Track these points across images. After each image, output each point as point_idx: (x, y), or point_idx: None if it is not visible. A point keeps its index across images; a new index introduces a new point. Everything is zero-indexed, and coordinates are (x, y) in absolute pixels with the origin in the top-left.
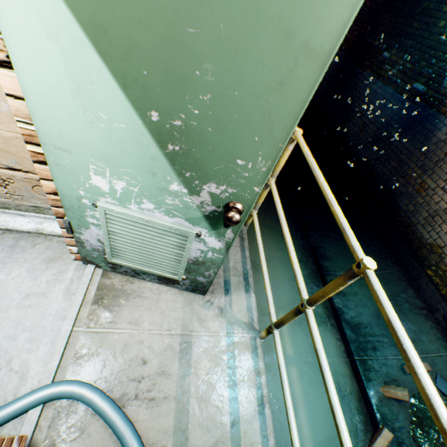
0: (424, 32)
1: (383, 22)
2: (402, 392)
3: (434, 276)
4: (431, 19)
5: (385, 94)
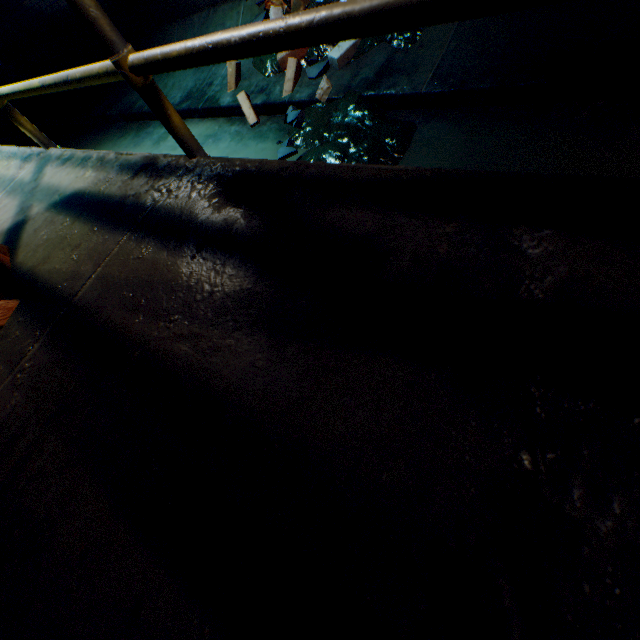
0: None
1: None
2: (228, 66)
3: None
4: None
5: None
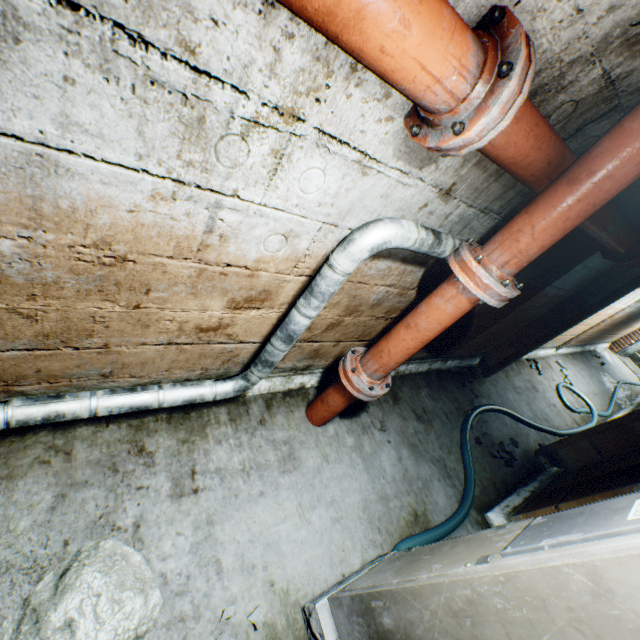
0: None
1: None
2: None
3: None
4: None
5: None
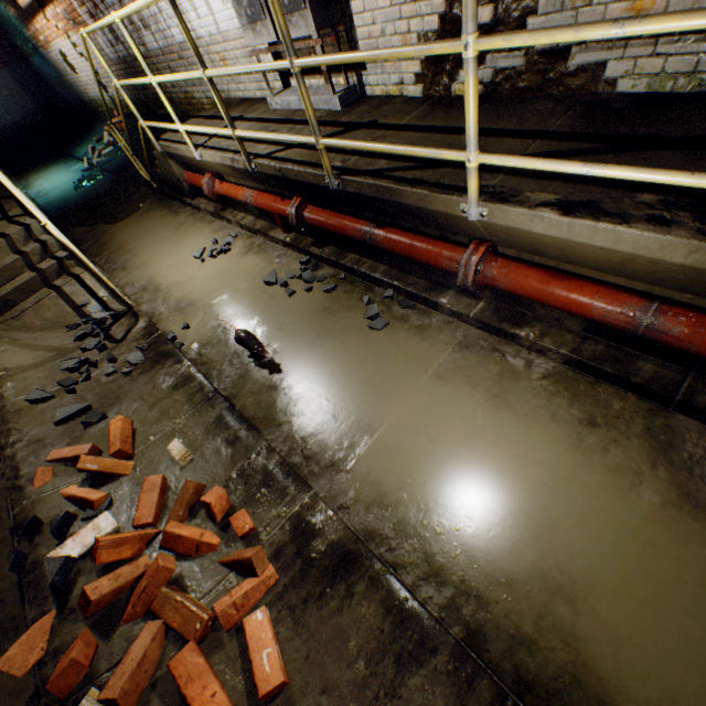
0: (7, 22)
1: (4, 30)
2: (90, 148)
3: (101, 110)
4: (1, 14)
5: (39, 62)
